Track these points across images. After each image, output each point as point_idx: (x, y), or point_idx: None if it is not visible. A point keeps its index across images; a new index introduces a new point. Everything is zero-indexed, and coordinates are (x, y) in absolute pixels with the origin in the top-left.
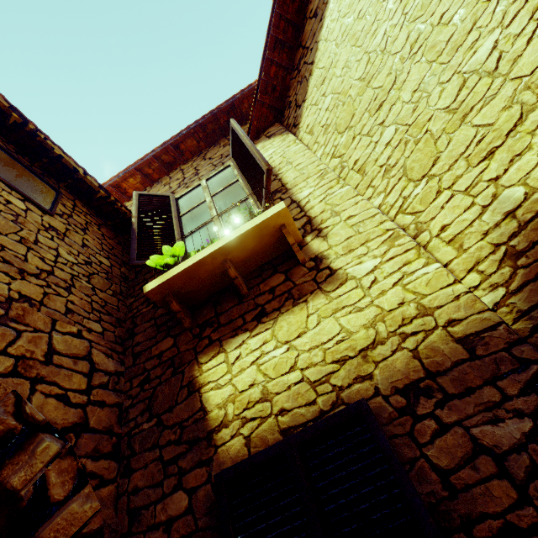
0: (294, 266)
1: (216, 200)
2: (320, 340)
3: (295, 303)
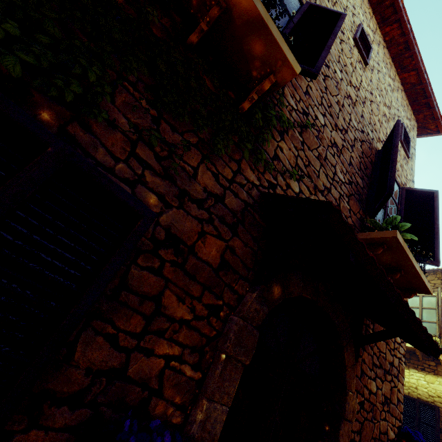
0: (439, 364)
1: (423, 312)
2: (436, 388)
3: (434, 374)
